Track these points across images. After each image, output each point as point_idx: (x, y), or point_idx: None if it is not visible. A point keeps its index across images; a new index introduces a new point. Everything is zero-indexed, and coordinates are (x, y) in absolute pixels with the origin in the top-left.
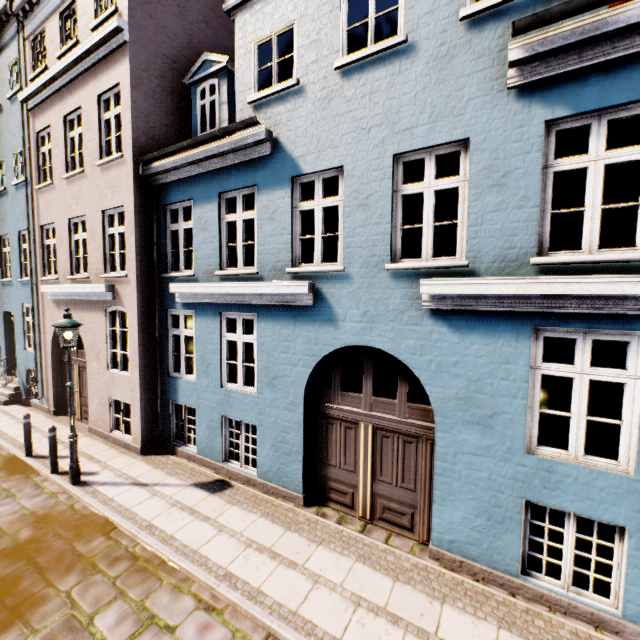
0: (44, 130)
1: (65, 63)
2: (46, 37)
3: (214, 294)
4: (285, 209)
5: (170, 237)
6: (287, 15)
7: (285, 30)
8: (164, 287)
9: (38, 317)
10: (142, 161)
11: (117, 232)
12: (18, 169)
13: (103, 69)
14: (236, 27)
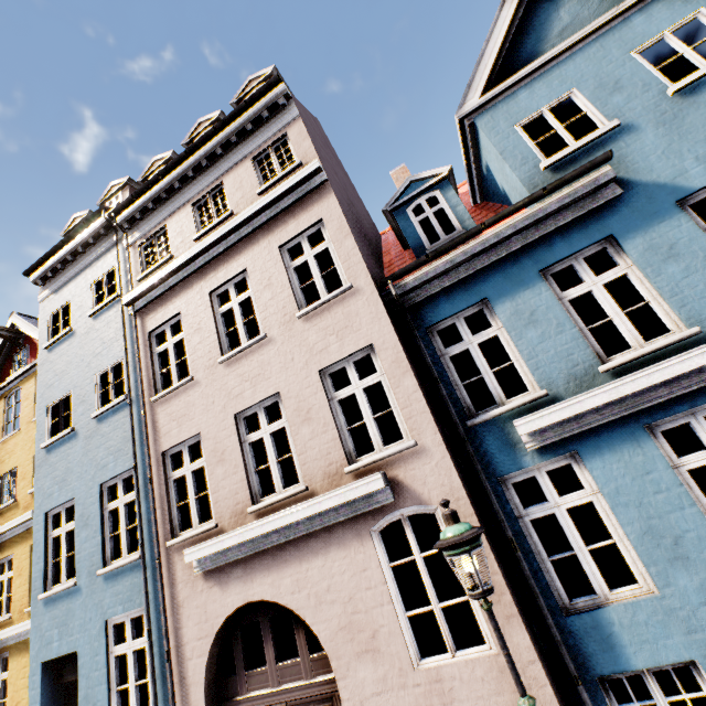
0: (163, 325)
1: (221, 232)
2: (168, 231)
3: (621, 399)
4: (692, 236)
5: (452, 366)
6: (557, 90)
7: (559, 102)
8: (476, 442)
9: (165, 628)
10: (393, 278)
11: (359, 389)
12: (99, 395)
13: (285, 219)
14: (480, 125)
